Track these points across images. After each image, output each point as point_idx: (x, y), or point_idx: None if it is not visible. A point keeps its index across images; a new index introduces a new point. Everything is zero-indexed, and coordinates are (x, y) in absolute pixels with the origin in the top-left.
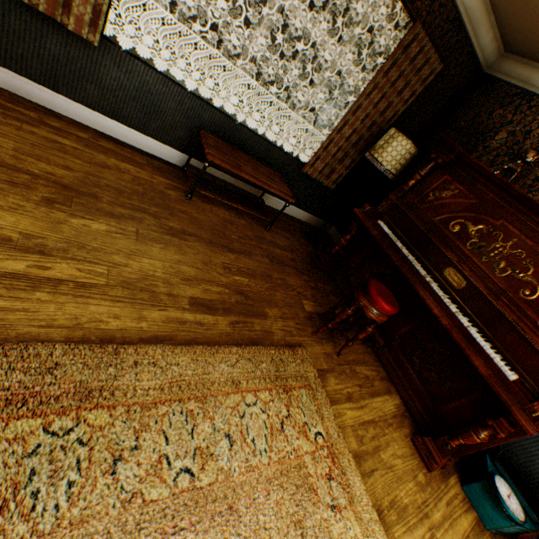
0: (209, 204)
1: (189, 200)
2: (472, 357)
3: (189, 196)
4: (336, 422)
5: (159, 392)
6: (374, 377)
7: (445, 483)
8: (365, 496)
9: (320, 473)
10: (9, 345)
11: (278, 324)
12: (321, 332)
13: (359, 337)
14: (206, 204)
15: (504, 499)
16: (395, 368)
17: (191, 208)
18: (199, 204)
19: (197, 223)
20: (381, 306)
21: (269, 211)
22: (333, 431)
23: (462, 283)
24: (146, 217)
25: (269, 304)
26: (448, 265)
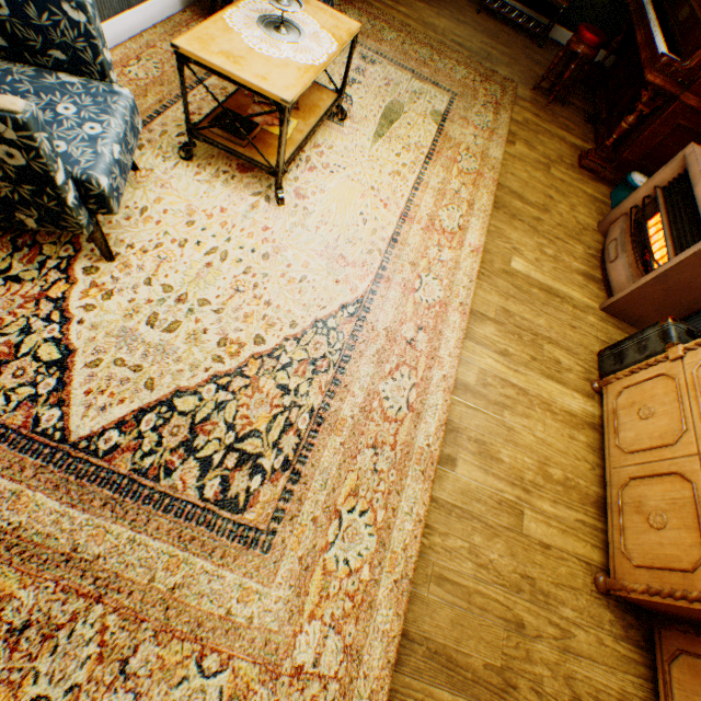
0: (493, 22)
1: (477, 15)
2: (641, 55)
3: (478, 10)
4: (512, 106)
5: (423, 45)
6: (575, 132)
7: (591, 181)
8: (507, 123)
9: (484, 100)
10: (383, 15)
11: (504, 74)
12: (541, 95)
13: (563, 79)
14: (490, 21)
15: (631, 177)
16: (603, 133)
17: (477, 19)
18: (484, 19)
19: (476, 24)
20: (581, 35)
21: (553, 45)
22: (506, 105)
23: (685, 15)
24: (444, 12)
25: (505, 67)
26: (684, 7)
